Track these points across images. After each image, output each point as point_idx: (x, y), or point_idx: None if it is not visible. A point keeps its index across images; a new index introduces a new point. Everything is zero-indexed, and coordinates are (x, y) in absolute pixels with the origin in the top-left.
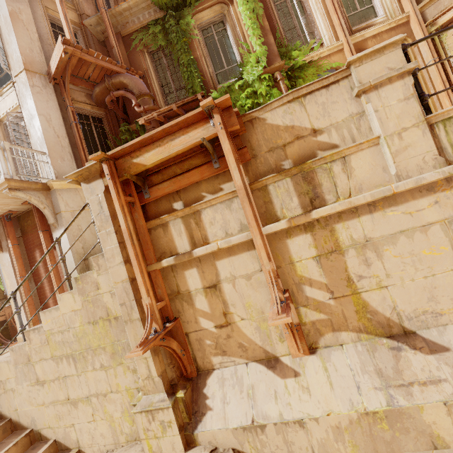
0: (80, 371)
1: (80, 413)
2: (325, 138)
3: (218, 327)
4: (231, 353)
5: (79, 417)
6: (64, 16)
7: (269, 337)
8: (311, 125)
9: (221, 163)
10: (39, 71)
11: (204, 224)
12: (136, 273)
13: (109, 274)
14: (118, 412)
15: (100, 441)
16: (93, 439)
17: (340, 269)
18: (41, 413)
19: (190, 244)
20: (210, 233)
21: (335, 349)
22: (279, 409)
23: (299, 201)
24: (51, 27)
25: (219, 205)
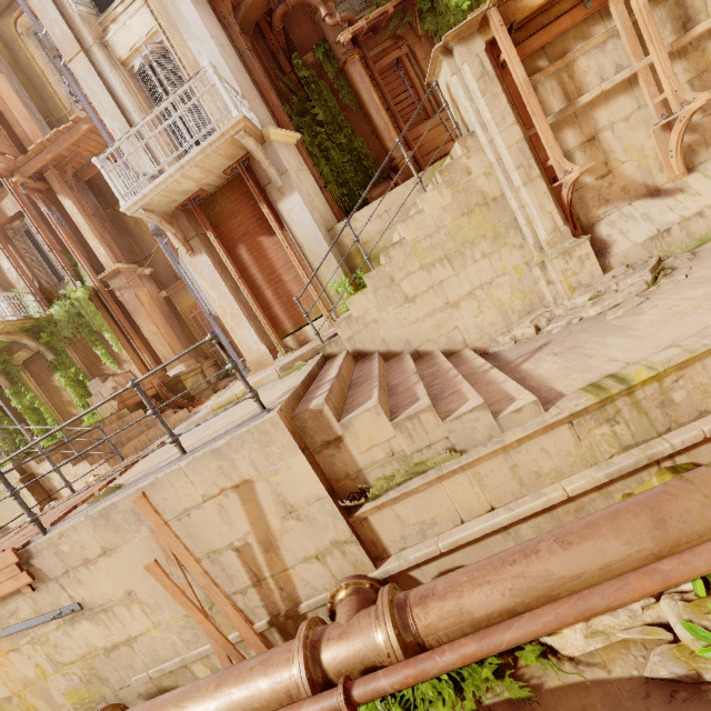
0: (458, 269)
1: (463, 312)
2: None
3: (599, 179)
4: (614, 200)
5: (463, 316)
6: None
7: (649, 173)
8: None
9: (593, 2)
10: None
11: (578, 75)
12: (541, 122)
13: (481, 154)
14: (507, 294)
15: (490, 330)
16: (481, 332)
17: (710, 87)
18: (416, 330)
19: (563, 101)
20: (585, 83)
21: (709, 162)
22: (678, 214)
23: (672, 28)
24: None
25: (592, 51)
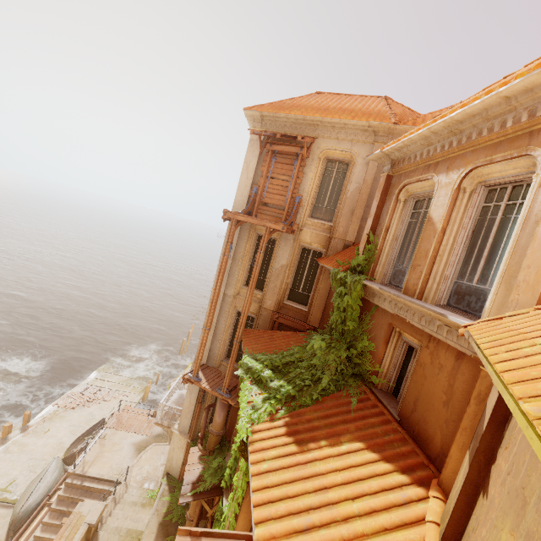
0: None
1: None
2: None
3: None
4: None
5: None
6: (198, 355)
7: None
8: None
9: None
10: (201, 362)
11: None
12: None
13: None
14: None
15: None
16: None
17: None
18: None
19: None
20: None
21: None
22: None
23: None
24: (233, 320)
25: None
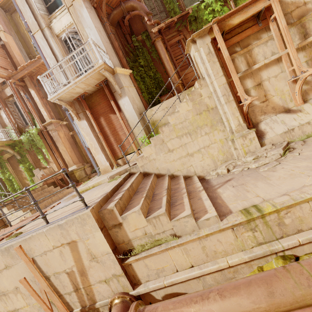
0: (193, 139)
1: (195, 158)
2: (310, 6)
3: (262, 102)
4: (268, 112)
5: (195, 160)
6: None
7: (285, 101)
8: (303, 0)
9: (262, 23)
10: None
11: (254, 55)
12: (234, 76)
13: (207, 88)
14: (216, 152)
15: (207, 168)
16: (203, 168)
17: None
18: (172, 165)
19: (246, 67)
20: (257, 59)
21: None
22: (298, 122)
23: (299, 37)
24: None
25: (261, 45)
